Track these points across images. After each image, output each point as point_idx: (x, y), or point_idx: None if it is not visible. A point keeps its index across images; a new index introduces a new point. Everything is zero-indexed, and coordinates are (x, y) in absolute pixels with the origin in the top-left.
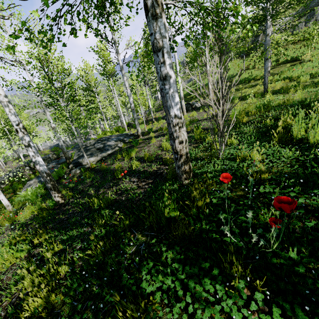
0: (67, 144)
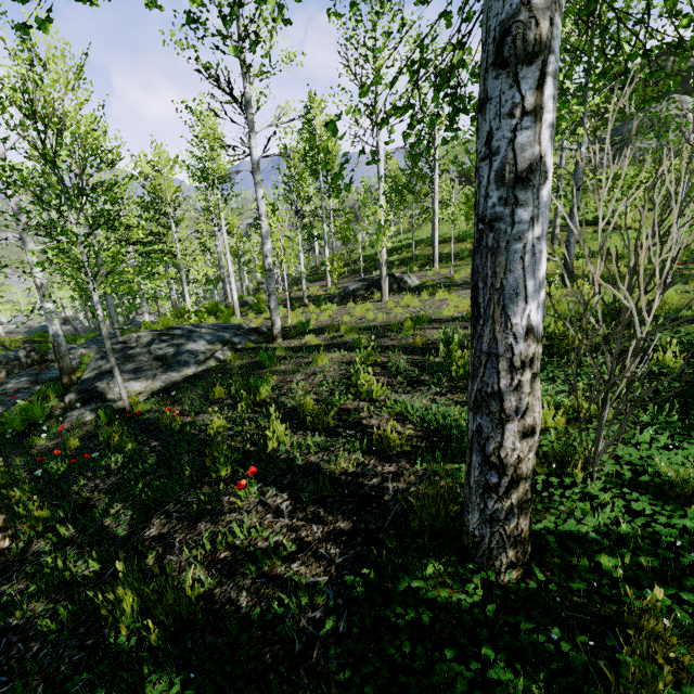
0: (75, 328)
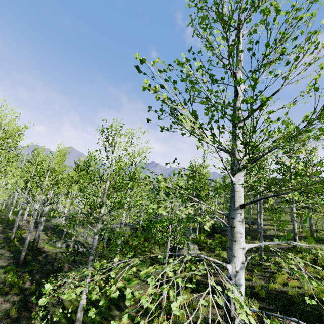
0: None
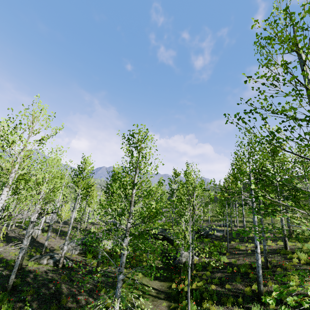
0: None
